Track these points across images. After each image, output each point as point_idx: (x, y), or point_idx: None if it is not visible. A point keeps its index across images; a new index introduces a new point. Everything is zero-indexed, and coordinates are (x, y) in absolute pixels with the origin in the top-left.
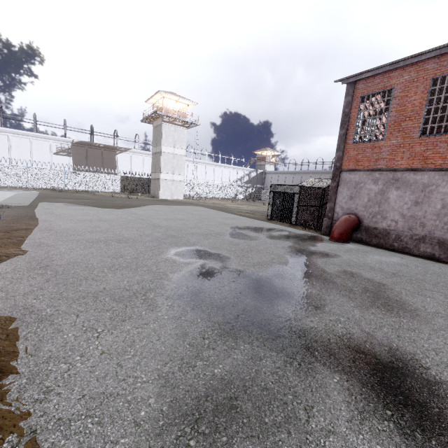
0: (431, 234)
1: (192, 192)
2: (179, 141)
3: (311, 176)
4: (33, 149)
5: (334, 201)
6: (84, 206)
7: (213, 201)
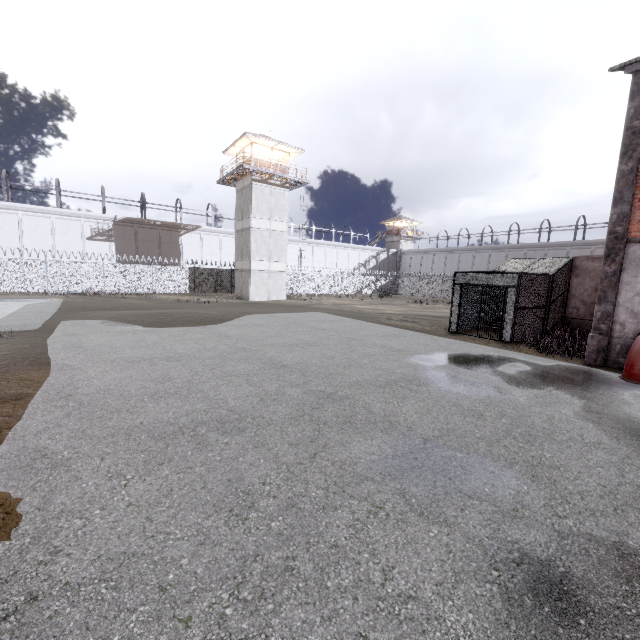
0: None
1: (296, 288)
2: (277, 209)
3: (474, 255)
4: (57, 233)
5: (613, 301)
6: (136, 325)
7: (331, 300)
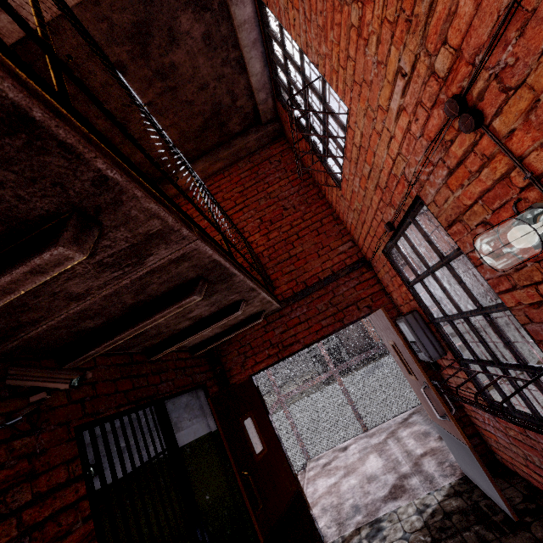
0: (438, 311)
1: None
2: None
3: None
4: None
5: None
6: None
7: None
